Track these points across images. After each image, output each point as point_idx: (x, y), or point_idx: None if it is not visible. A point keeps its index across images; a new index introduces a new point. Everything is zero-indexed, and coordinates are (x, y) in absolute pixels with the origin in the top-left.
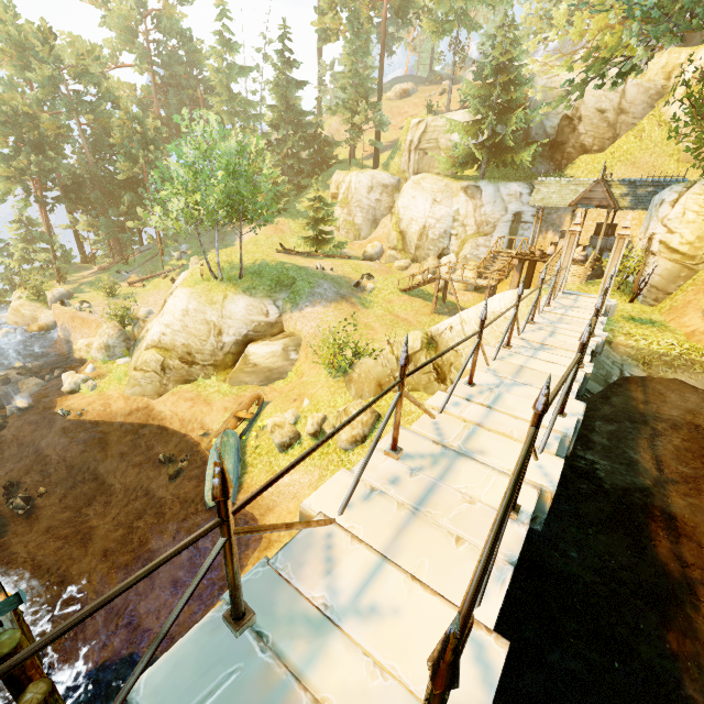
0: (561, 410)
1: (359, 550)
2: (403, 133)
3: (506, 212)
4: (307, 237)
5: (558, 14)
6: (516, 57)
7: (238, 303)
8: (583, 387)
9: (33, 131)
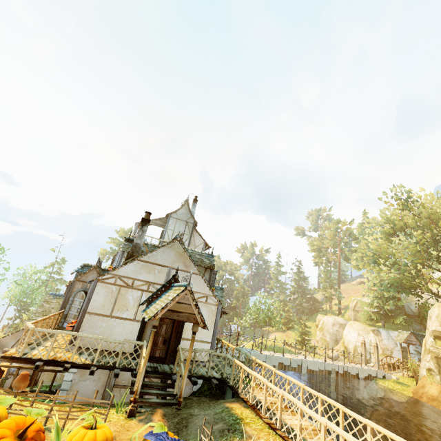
0: (305, 358)
1: (264, 351)
2: (349, 302)
3: (396, 345)
4: (298, 340)
5: (365, 280)
6: None
7: None
8: (325, 366)
9: None
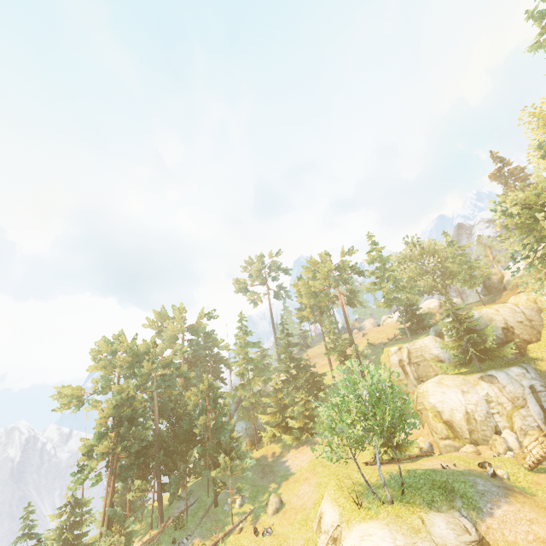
0: None
1: None
2: (384, 357)
3: (523, 387)
4: (380, 444)
5: None
6: (461, 307)
7: (437, 523)
8: None
9: (127, 409)
